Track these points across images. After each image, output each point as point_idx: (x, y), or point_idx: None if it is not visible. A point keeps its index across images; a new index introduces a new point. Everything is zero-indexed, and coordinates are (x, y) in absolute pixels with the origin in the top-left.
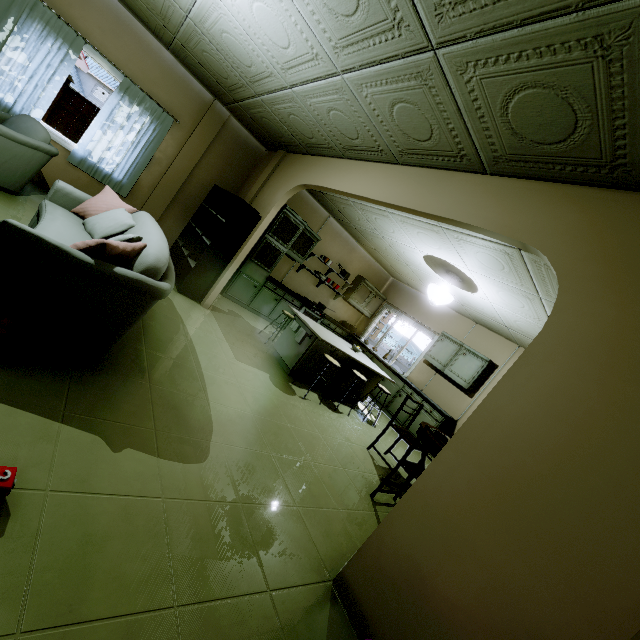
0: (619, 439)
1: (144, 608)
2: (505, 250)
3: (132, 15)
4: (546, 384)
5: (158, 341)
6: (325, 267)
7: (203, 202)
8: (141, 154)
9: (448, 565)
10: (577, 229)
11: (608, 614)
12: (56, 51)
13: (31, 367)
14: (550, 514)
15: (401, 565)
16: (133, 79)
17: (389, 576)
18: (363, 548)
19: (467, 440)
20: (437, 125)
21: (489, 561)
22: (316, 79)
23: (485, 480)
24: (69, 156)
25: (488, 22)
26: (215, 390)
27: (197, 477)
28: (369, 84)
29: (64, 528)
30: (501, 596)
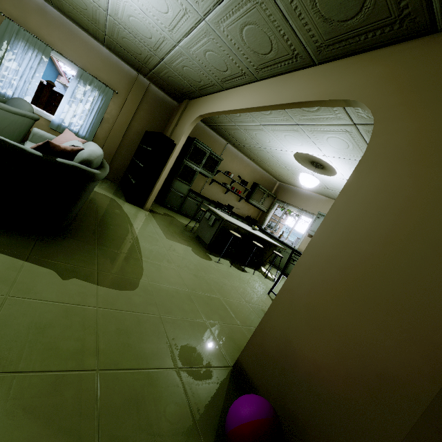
0: (432, 211)
1: (71, 368)
2: (345, 129)
3: (79, 28)
4: (371, 189)
5: (107, 225)
6: (229, 179)
7: (139, 144)
8: (95, 117)
9: (311, 337)
10: (383, 77)
11: (439, 345)
12: (34, 58)
13: (9, 231)
14: (384, 280)
15: (278, 345)
16: (84, 69)
17: (270, 355)
18: (251, 339)
19: (318, 244)
20: (273, 35)
21: (341, 327)
22: (190, 30)
23: (333, 269)
24: (50, 124)
25: None
26: (148, 253)
27: (126, 298)
28: (222, 19)
29: (16, 317)
30: (353, 351)
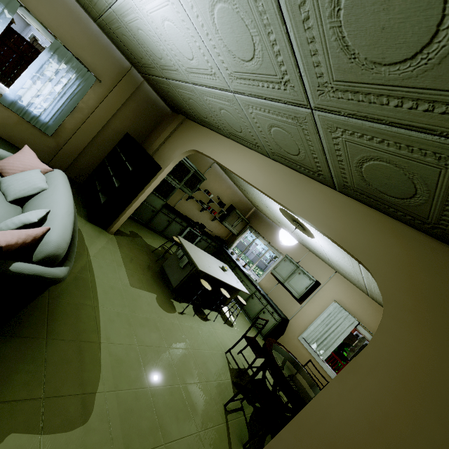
0: None
1: None
2: None
3: None
4: (368, 395)
5: (62, 283)
6: (208, 198)
7: (116, 145)
8: (66, 103)
9: None
10: (401, 262)
11: None
12: None
13: None
14: None
15: None
16: (62, 41)
17: None
18: None
19: (303, 427)
20: (304, 150)
21: None
22: (213, 87)
23: None
24: (0, 98)
25: (361, 111)
26: (108, 327)
27: (77, 445)
28: (255, 107)
29: None
30: None
